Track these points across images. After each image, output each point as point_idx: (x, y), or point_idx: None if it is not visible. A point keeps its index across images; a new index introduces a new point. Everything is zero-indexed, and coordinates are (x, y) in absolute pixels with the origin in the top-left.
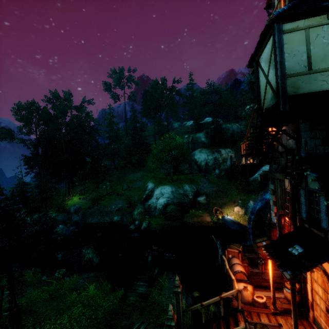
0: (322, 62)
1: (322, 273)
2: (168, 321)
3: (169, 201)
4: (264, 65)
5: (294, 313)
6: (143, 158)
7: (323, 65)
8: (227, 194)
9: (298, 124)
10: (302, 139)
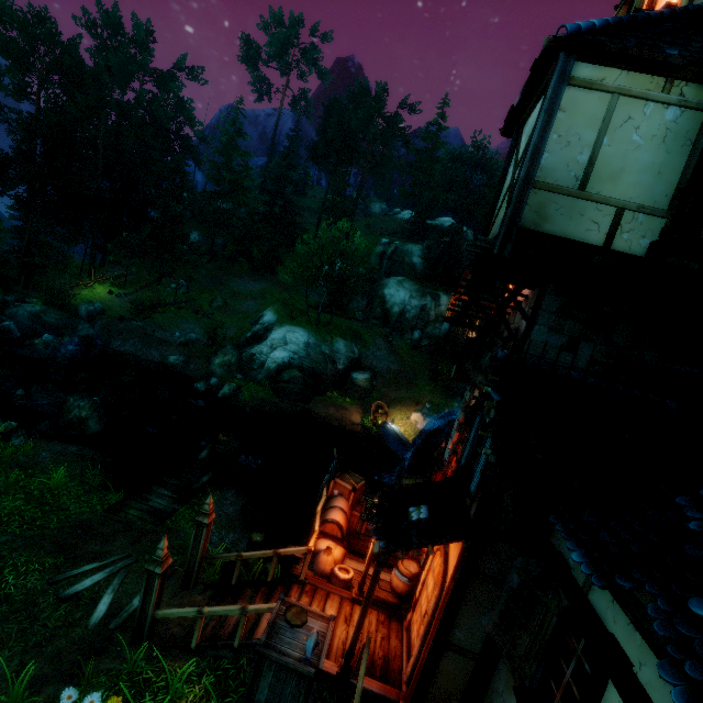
0: (610, 182)
1: (442, 561)
2: (152, 564)
3: (294, 360)
4: (524, 143)
5: (364, 606)
6: (278, 254)
7: (609, 190)
8: (413, 384)
9: (543, 294)
10: (537, 325)
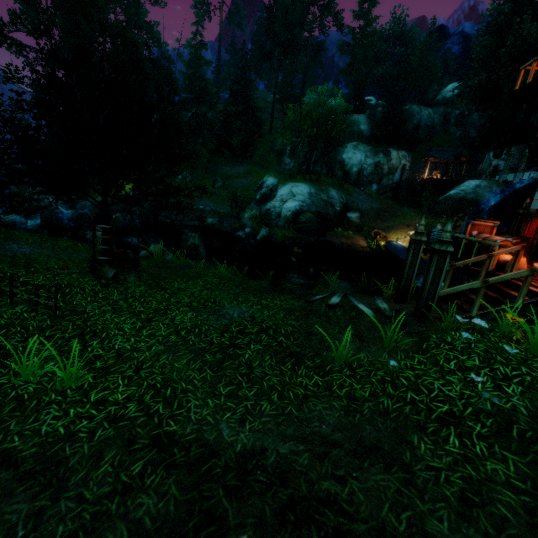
0: None
1: None
2: (443, 245)
3: (303, 207)
4: None
5: None
6: (252, 140)
7: None
8: (395, 216)
9: None
10: None
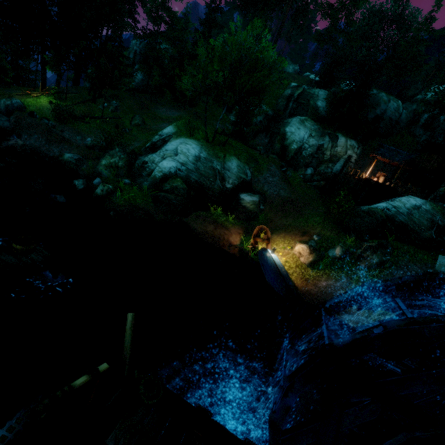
0: None
1: None
2: None
3: (181, 171)
4: None
5: None
6: None
7: None
8: (301, 214)
9: None
10: None
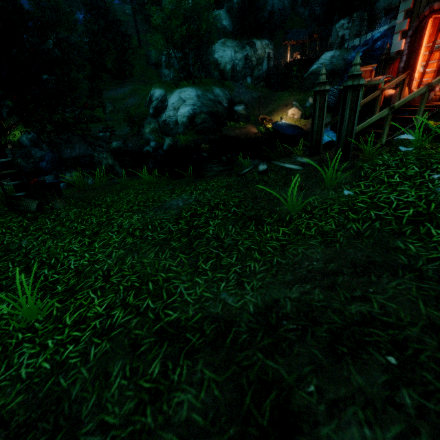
0: None
1: None
2: (355, 80)
3: (196, 110)
4: None
5: None
6: (126, 57)
7: None
8: (274, 100)
9: None
10: None
